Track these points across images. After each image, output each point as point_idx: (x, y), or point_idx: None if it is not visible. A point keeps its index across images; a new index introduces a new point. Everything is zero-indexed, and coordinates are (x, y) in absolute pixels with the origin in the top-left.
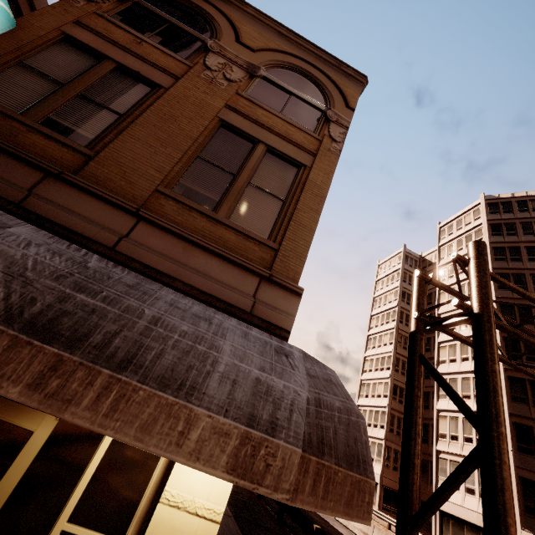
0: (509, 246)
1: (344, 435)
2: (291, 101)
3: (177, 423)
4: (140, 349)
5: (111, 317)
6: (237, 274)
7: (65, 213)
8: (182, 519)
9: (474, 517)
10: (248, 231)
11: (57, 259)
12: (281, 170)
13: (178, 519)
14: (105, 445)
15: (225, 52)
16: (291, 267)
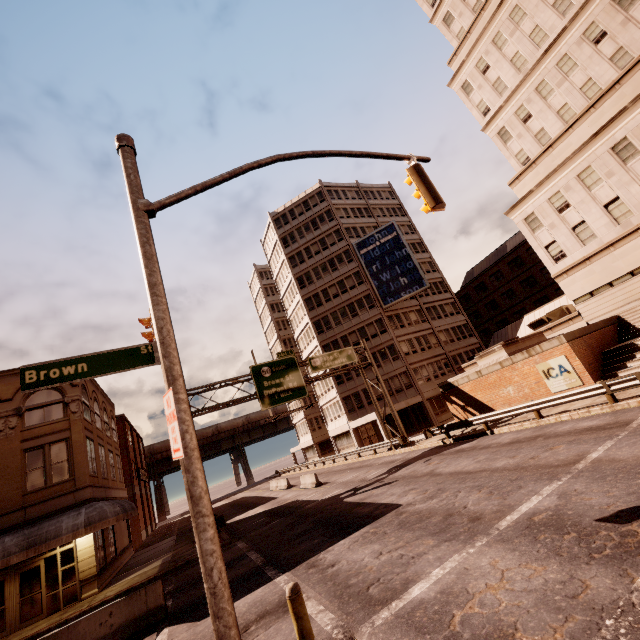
0: (296, 252)
1: (98, 517)
2: (46, 411)
3: (60, 541)
4: (47, 537)
5: (39, 537)
6: (66, 497)
7: (4, 525)
8: (85, 550)
9: (340, 430)
10: (62, 481)
11: (20, 538)
12: (60, 448)
13: (84, 551)
14: (59, 554)
15: (0, 414)
16: (83, 479)
